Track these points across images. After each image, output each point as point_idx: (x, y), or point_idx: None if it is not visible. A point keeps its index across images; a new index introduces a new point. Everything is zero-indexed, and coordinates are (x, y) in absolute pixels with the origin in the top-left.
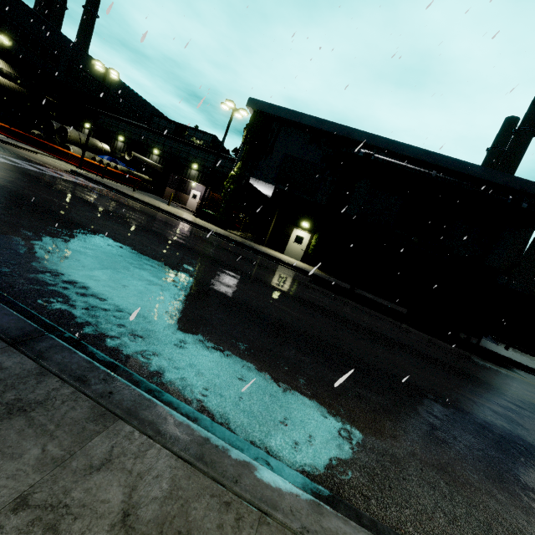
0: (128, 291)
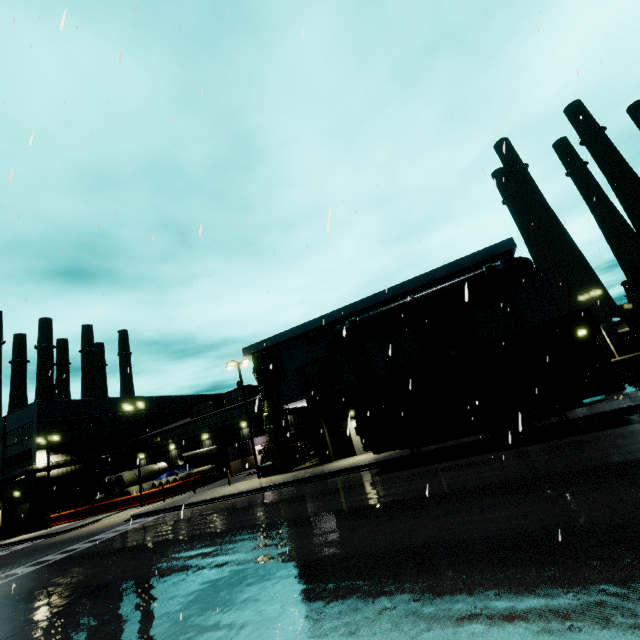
0: (124, 628)
